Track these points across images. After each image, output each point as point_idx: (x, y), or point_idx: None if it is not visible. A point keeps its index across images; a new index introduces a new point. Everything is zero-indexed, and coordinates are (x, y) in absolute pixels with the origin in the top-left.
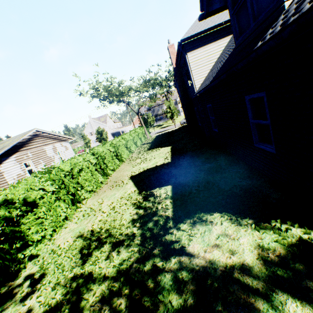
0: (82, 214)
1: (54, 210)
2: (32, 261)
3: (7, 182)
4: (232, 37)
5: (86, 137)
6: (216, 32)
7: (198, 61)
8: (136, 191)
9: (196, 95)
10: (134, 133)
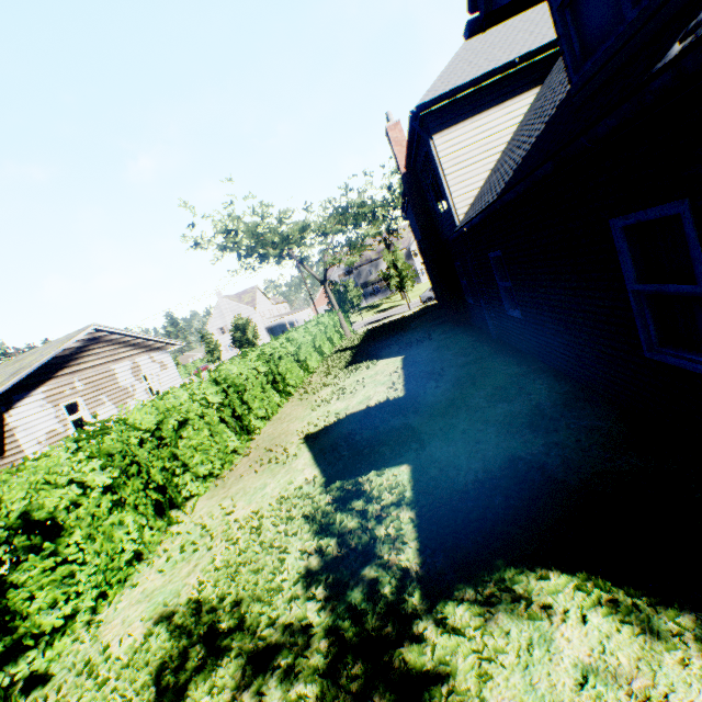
0: (180, 543)
1: (105, 538)
2: (30, 696)
3: (22, 452)
4: (543, 90)
5: (210, 338)
6: (502, 83)
7: (460, 152)
8: (318, 480)
9: (462, 230)
10: (316, 326)
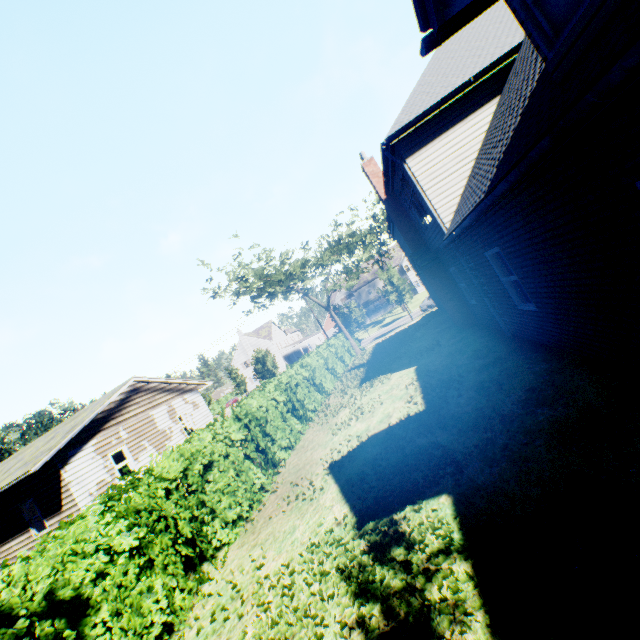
0: (210, 608)
1: (133, 611)
2: None
3: (76, 505)
4: (504, 97)
5: (236, 373)
6: (461, 102)
7: (434, 168)
8: (349, 520)
9: (452, 235)
10: (326, 349)
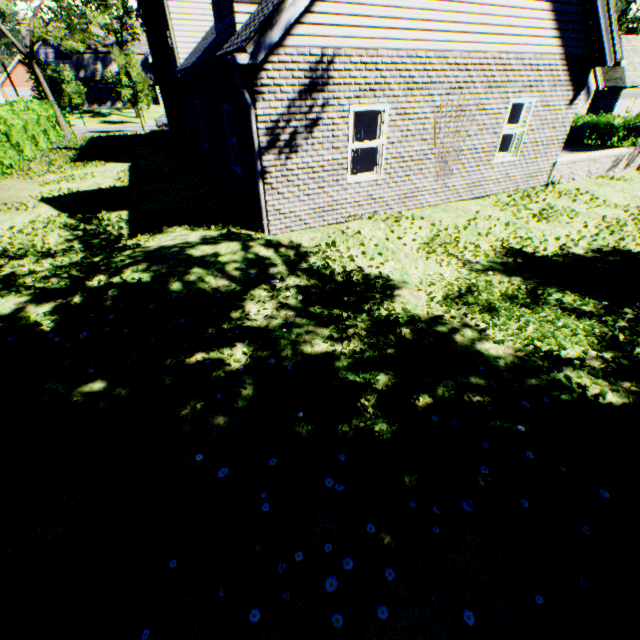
0: None
1: None
2: None
3: None
4: None
5: None
6: None
7: (185, 5)
8: (64, 216)
9: (178, 75)
10: (27, 112)
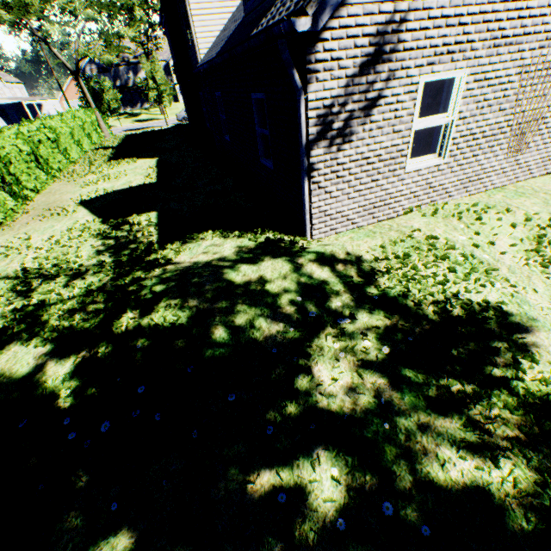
0: None
1: None
2: None
3: None
4: None
5: None
6: None
7: None
8: (98, 221)
9: (199, 69)
10: (73, 120)
